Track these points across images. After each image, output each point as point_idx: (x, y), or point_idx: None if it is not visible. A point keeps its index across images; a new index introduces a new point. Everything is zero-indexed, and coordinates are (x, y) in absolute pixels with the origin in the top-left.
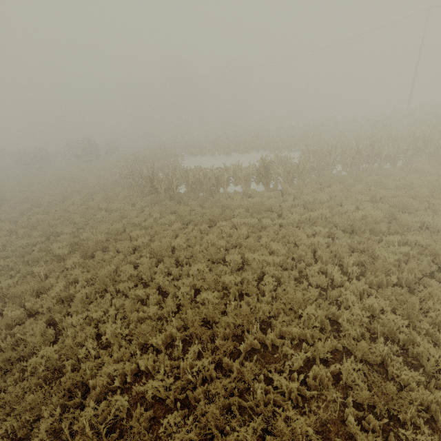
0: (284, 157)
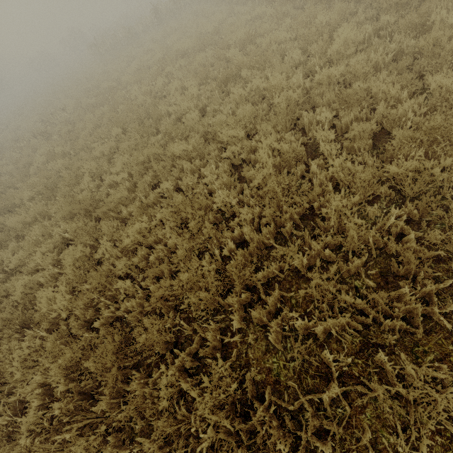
0: None
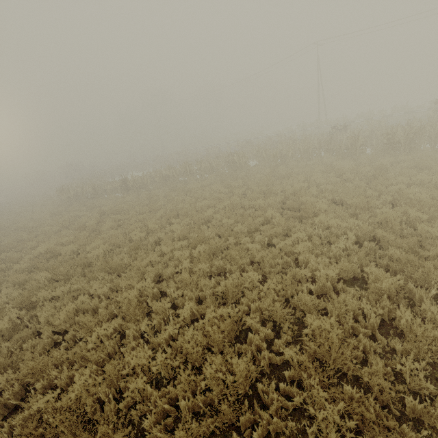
0: (152, 173)
